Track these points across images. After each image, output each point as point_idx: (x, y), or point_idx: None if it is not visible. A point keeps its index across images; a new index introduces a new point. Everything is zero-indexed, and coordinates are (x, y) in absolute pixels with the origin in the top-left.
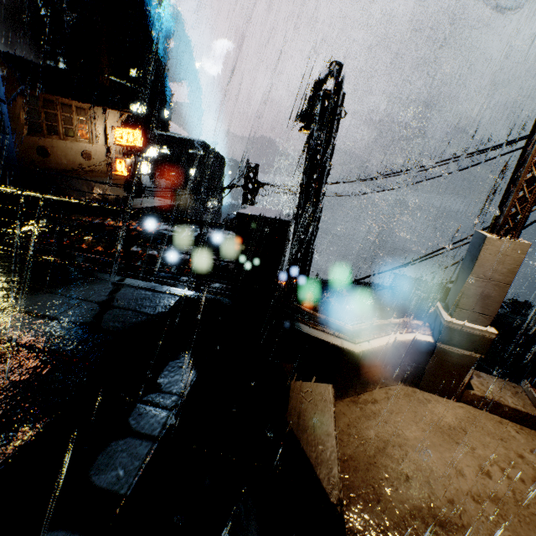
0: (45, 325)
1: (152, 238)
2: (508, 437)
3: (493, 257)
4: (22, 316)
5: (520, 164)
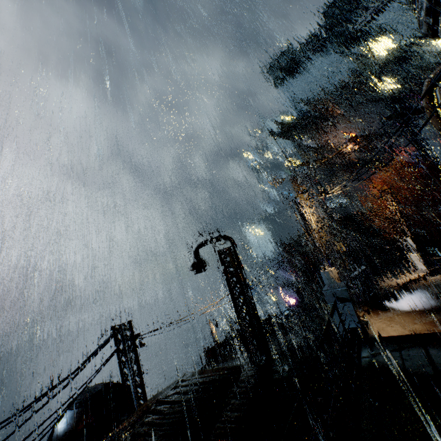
0: (435, 353)
1: (181, 440)
2: (373, 322)
3: (334, 274)
4: (436, 362)
5: (316, 250)
